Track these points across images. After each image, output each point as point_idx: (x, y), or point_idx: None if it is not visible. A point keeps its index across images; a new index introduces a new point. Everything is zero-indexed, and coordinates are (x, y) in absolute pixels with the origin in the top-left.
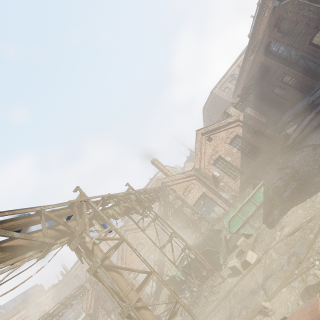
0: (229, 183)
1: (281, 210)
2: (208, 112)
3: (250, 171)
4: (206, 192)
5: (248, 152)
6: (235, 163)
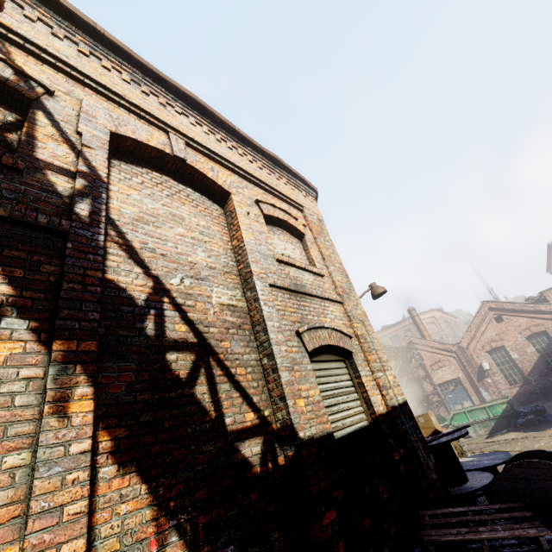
0: (499, 385)
1: (508, 431)
2: None
3: (540, 385)
4: (462, 379)
5: None
6: (522, 366)
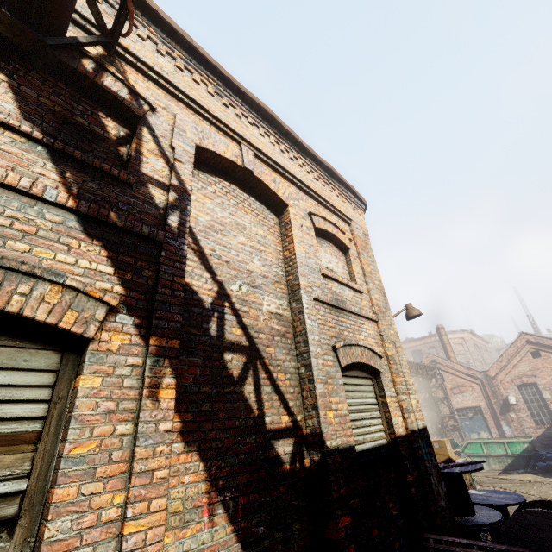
0: (524, 422)
1: (525, 472)
2: None
3: None
4: (484, 408)
5: None
6: None
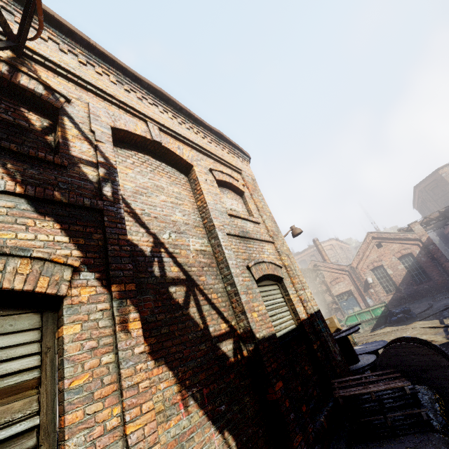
0: (379, 293)
1: (385, 326)
2: (420, 194)
3: (407, 292)
4: (353, 291)
5: (416, 274)
6: (395, 279)
